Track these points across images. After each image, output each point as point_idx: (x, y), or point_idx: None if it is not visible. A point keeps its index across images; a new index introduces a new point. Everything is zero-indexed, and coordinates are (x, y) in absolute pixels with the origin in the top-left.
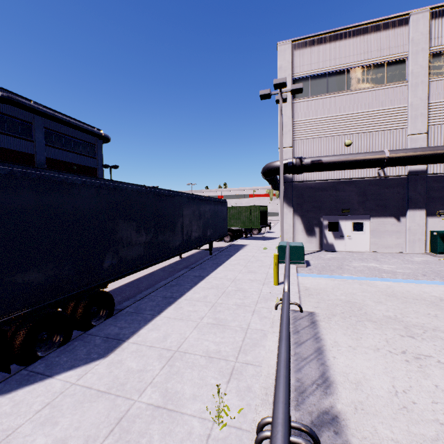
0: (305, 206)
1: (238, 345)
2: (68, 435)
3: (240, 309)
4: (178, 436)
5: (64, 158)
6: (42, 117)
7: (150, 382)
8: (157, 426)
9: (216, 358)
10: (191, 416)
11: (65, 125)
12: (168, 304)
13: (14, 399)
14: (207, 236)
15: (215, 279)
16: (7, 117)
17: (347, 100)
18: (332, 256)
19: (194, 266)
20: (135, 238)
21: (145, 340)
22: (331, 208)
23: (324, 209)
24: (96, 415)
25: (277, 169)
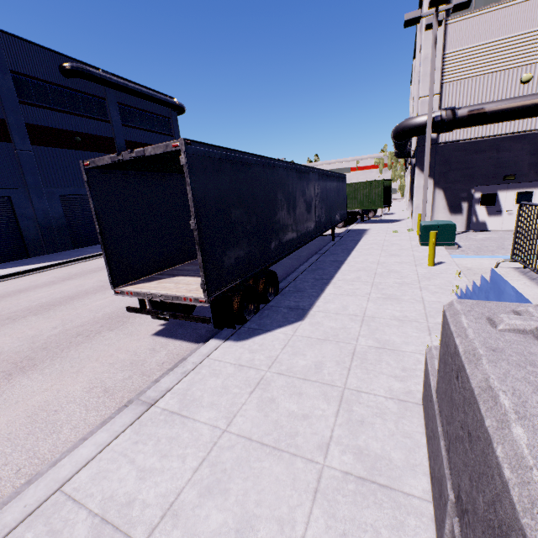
0: (451, 175)
1: (422, 312)
2: (320, 360)
3: (404, 287)
4: (409, 362)
5: (141, 139)
6: (114, 89)
7: (358, 335)
8: (387, 357)
9: (406, 320)
10: (411, 353)
11: (137, 97)
12: (324, 284)
13: (256, 343)
14: (331, 219)
15: (356, 263)
16: (80, 95)
17: (535, 7)
18: (485, 236)
19: (323, 252)
20: (287, 220)
21: (327, 309)
22: (488, 175)
23: (477, 177)
24: (330, 351)
25: (418, 128)
